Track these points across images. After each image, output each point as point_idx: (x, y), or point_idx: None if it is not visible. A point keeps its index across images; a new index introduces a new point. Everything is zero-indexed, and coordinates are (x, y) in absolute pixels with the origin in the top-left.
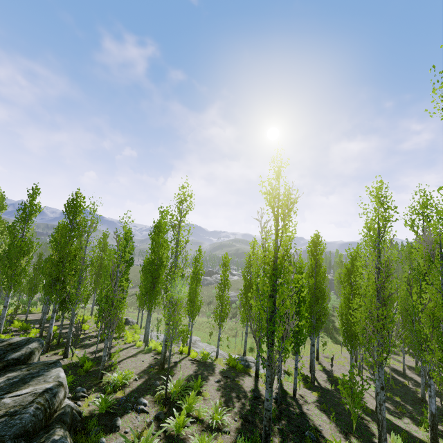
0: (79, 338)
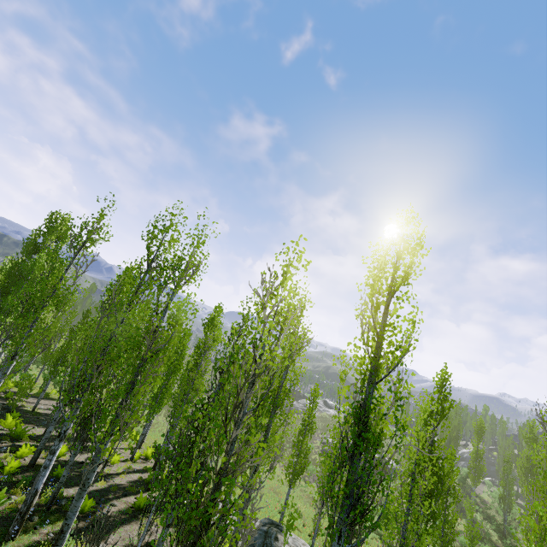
0: (96, 489)
